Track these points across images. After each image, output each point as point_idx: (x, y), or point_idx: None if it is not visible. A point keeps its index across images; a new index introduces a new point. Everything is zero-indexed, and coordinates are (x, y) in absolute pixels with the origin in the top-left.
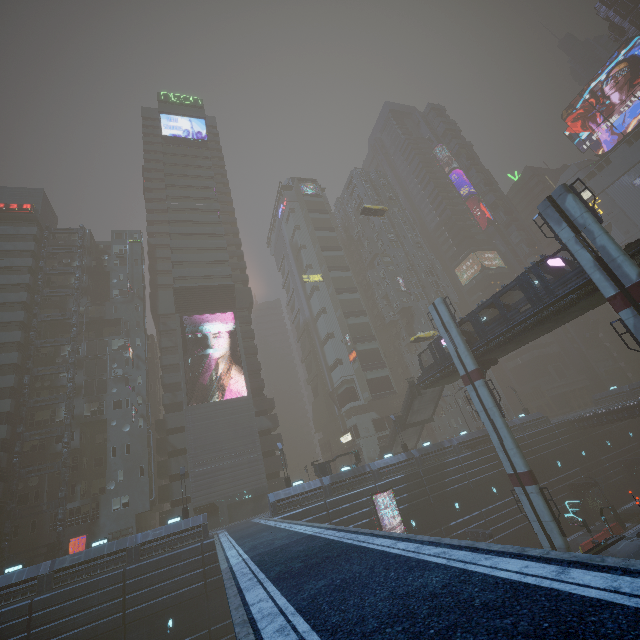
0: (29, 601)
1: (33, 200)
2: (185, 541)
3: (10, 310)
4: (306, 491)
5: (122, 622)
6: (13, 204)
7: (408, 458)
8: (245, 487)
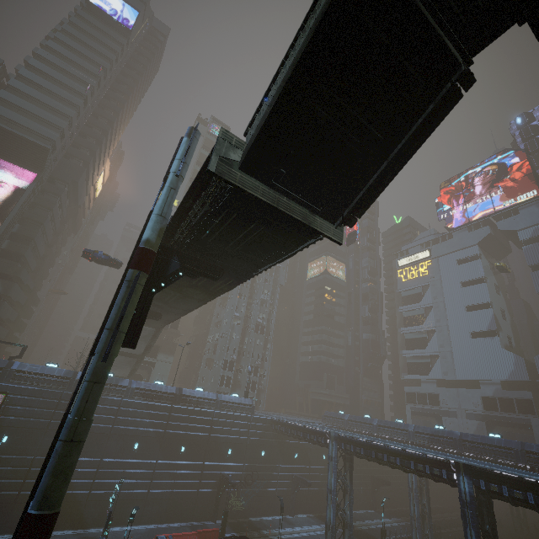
0: None
1: None
2: None
3: None
4: None
5: None
6: None
7: (64, 376)
8: None
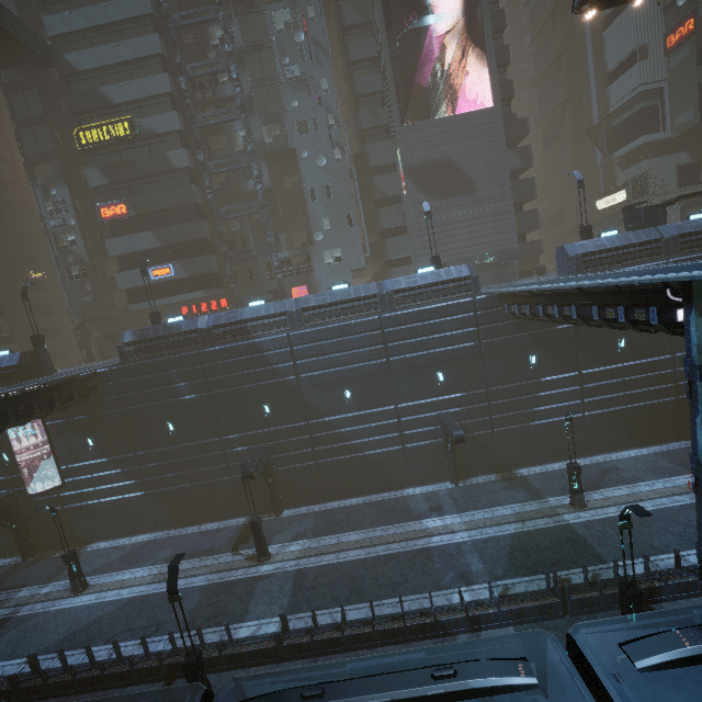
0: (286, 335)
1: None
2: (448, 294)
3: None
4: (632, 244)
5: (387, 368)
6: None
7: None
8: (486, 248)
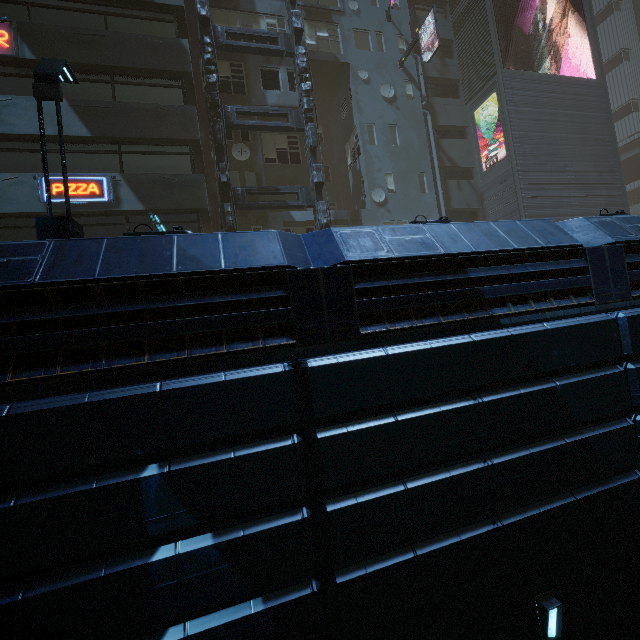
0: (609, 316)
1: None
2: None
3: None
4: None
5: None
6: None
7: None
8: None
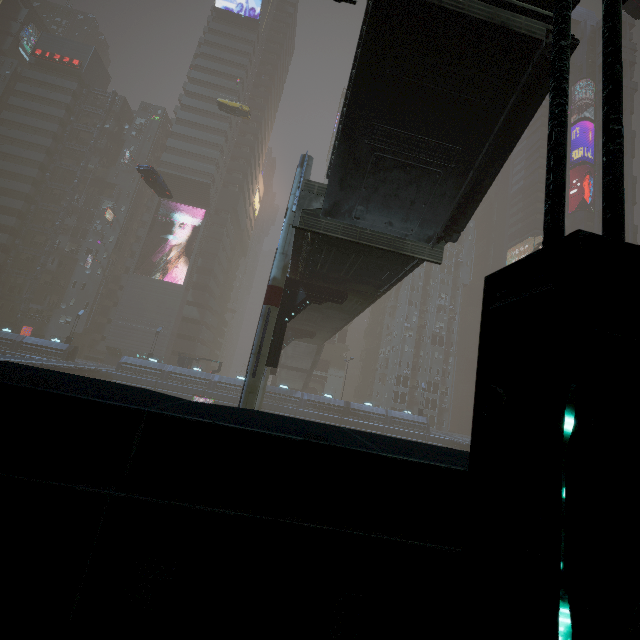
0: None
1: (84, 57)
2: (50, 355)
3: (38, 151)
4: (149, 367)
5: None
6: (67, 57)
7: None
8: (147, 350)
